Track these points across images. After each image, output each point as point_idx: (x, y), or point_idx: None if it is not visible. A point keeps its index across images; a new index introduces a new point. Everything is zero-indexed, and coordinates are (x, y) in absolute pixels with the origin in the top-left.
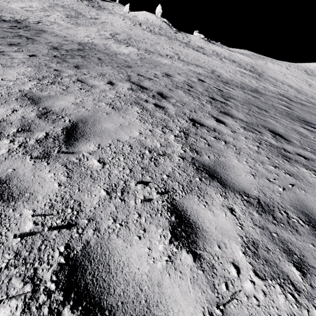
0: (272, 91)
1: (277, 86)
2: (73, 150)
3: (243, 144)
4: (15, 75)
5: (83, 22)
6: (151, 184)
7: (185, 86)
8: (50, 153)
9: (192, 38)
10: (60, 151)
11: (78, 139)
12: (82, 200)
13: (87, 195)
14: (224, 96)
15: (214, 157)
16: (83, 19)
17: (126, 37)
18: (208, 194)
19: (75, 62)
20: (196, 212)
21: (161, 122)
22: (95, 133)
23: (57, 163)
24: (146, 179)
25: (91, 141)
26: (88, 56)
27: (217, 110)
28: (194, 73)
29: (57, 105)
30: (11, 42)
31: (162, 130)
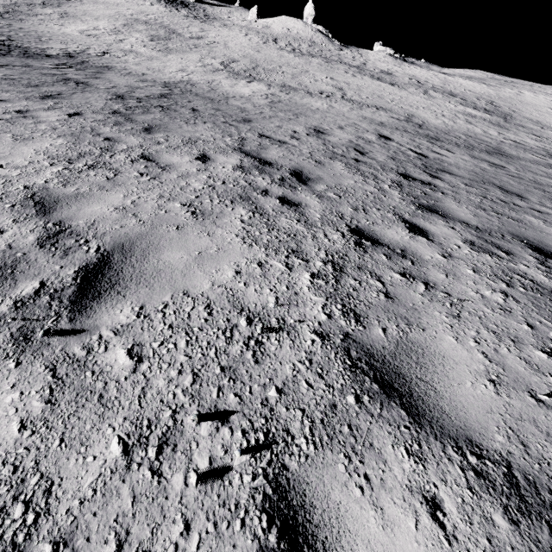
0: (533, 149)
1: (543, 137)
2: (82, 325)
3: (469, 288)
4: (28, 156)
5: (177, 46)
6: (235, 420)
7: (350, 153)
8: (32, 334)
9: (371, 57)
10: (54, 329)
11: (102, 294)
12: (59, 475)
13: (74, 459)
14: (430, 168)
15: (396, 329)
16: (177, 41)
17: (249, 65)
18: (373, 449)
19: (148, 120)
20: (336, 514)
21: (287, 240)
22: (142, 276)
23: (36, 362)
24: (227, 404)
25: (126, 300)
26: (175, 107)
27: (413, 203)
28: (371, 124)
29: (84, 214)
30: (47, 93)
31: (286, 262)
